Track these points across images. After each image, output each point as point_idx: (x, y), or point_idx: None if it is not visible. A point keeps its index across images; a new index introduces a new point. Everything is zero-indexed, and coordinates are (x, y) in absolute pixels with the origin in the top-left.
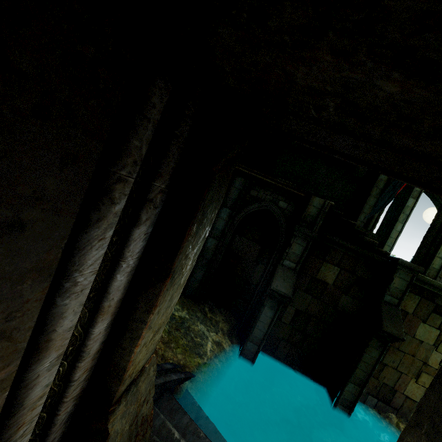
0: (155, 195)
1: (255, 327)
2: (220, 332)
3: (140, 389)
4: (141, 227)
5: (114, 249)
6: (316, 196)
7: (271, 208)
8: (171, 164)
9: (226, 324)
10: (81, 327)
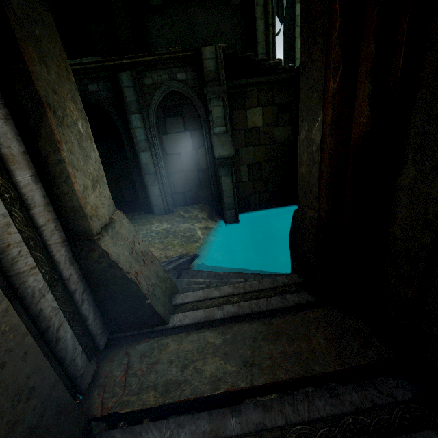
0: None
1: (224, 197)
2: (203, 220)
3: (121, 232)
4: None
5: None
6: (205, 47)
7: (174, 88)
8: None
9: (203, 213)
10: (0, 176)
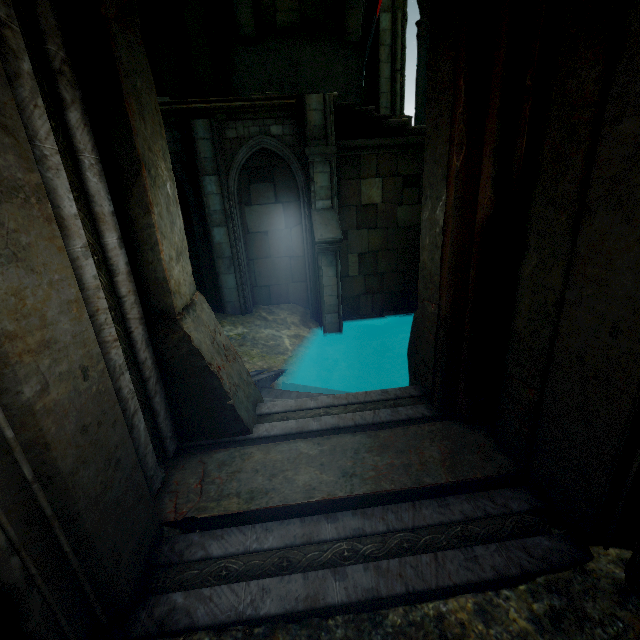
0: (60, 65)
1: (324, 295)
2: (292, 326)
3: (202, 317)
4: (72, 111)
5: (62, 141)
6: (311, 94)
7: (265, 145)
8: (51, 20)
9: (294, 316)
10: (91, 236)
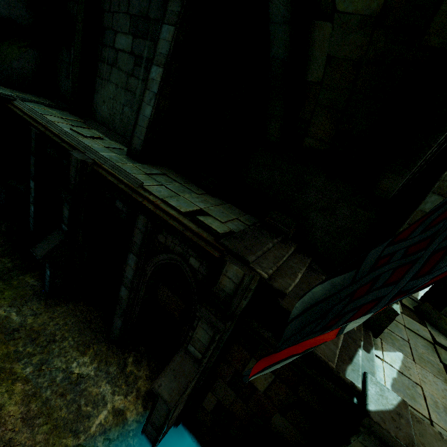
0: None
1: (153, 412)
2: (133, 394)
3: None
4: None
5: None
6: (240, 259)
7: (181, 264)
8: None
9: (147, 382)
10: None
